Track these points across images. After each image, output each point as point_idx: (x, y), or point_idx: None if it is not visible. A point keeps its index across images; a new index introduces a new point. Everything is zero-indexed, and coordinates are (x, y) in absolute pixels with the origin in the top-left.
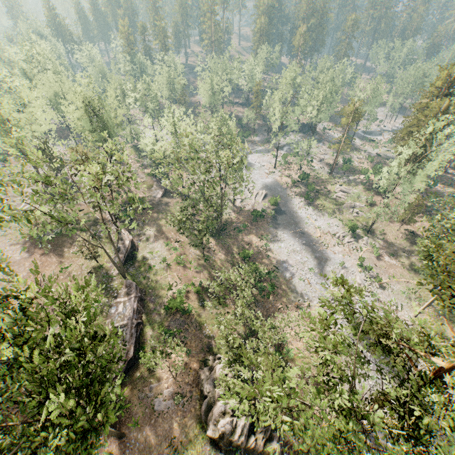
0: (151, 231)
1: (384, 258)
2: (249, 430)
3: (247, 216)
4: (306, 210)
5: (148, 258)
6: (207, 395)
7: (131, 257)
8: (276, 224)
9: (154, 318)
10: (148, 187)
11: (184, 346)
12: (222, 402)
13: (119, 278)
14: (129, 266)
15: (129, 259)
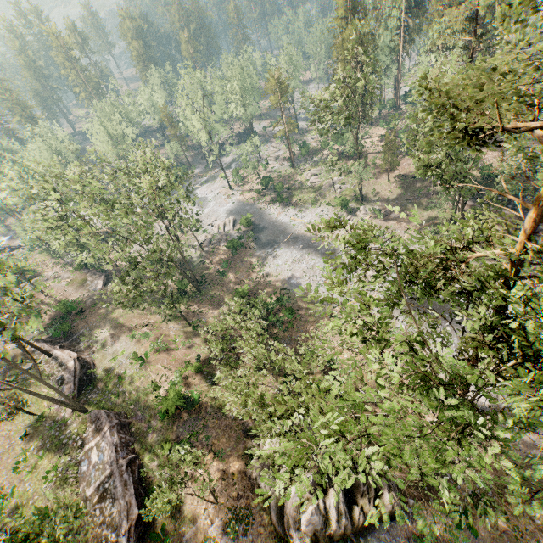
0: (104, 333)
1: (391, 217)
2: (347, 503)
3: (224, 253)
4: (287, 213)
5: (114, 367)
6: (271, 495)
7: (87, 381)
8: (262, 244)
9: (153, 440)
10: (81, 283)
11: (211, 450)
12: (292, 490)
13: (77, 417)
14: (88, 393)
15: (86, 384)
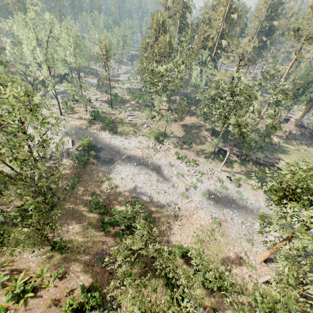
0: None
1: (183, 147)
2: None
3: (69, 168)
4: (117, 139)
5: None
6: None
7: None
8: (103, 161)
9: None
10: None
11: None
12: None
13: None
14: None
15: None
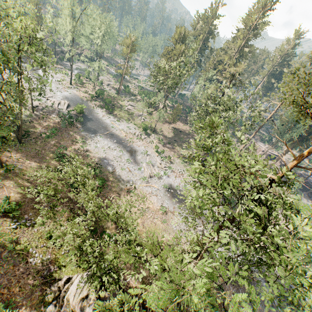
0: None
1: (166, 145)
2: None
3: (54, 123)
4: (109, 118)
5: None
6: None
7: None
8: (87, 128)
9: None
10: None
11: None
12: None
13: None
14: None
15: None
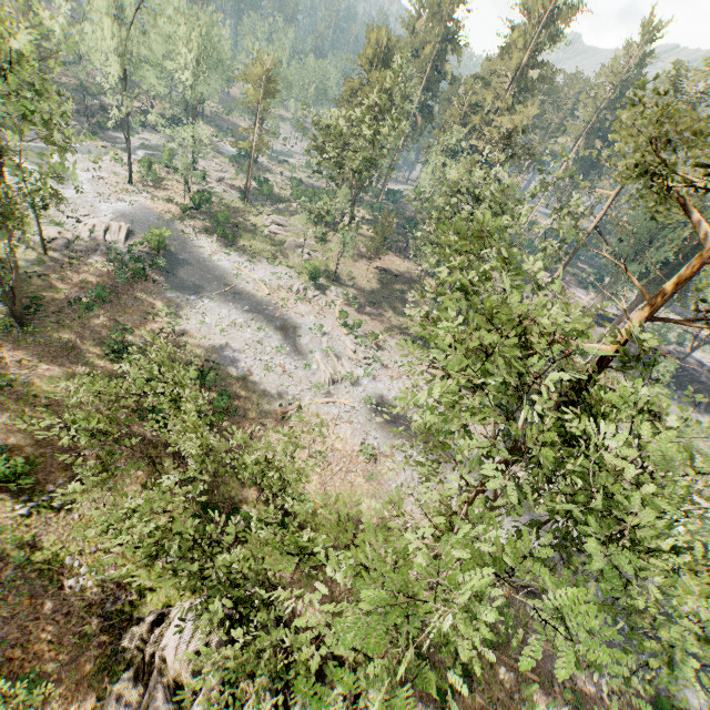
0: None
1: (365, 310)
2: None
3: (98, 274)
4: (229, 256)
5: None
6: None
7: None
8: (179, 283)
9: None
10: None
11: None
12: None
13: None
14: None
15: None
